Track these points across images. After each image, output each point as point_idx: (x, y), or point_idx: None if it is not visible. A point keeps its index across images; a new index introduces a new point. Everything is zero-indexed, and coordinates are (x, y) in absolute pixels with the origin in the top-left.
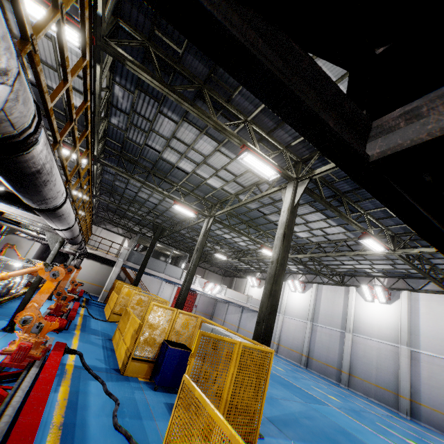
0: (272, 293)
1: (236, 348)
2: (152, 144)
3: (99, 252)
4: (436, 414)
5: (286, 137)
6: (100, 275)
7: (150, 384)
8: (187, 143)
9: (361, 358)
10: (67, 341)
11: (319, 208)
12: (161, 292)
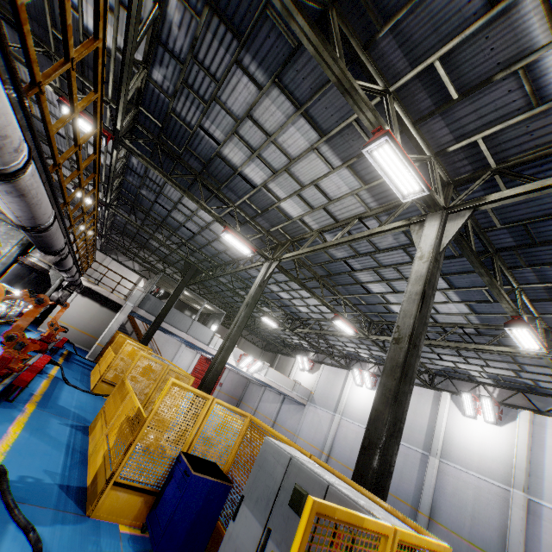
0: (398, 396)
1: (387, 548)
2: (210, 127)
3: (101, 288)
4: None
5: (443, 135)
6: (96, 322)
7: (141, 542)
8: (268, 131)
9: (449, 497)
10: (1, 426)
11: (443, 270)
12: (177, 358)
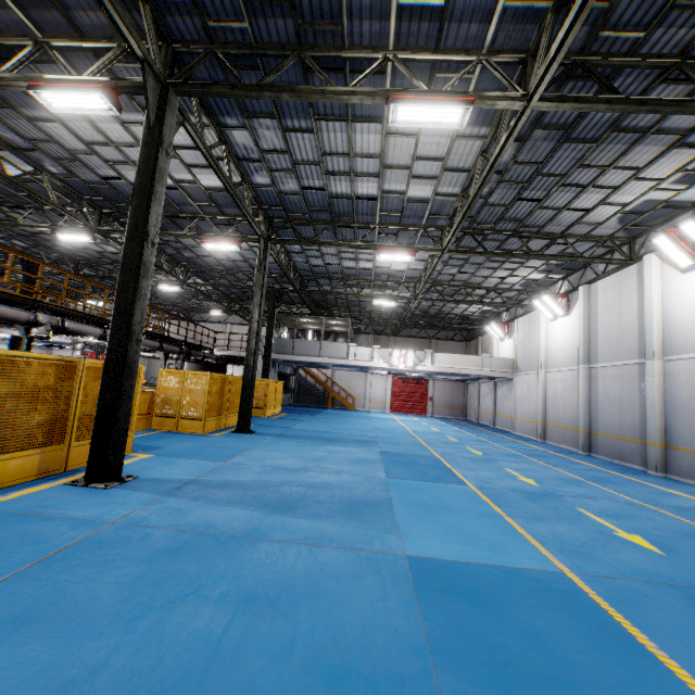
0: (117, 287)
1: None
2: (105, 173)
3: (231, 351)
4: None
5: (98, 20)
6: None
7: None
8: (106, 142)
9: (683, 405)
10: None
11: (340, 113)
12: (369, 389)
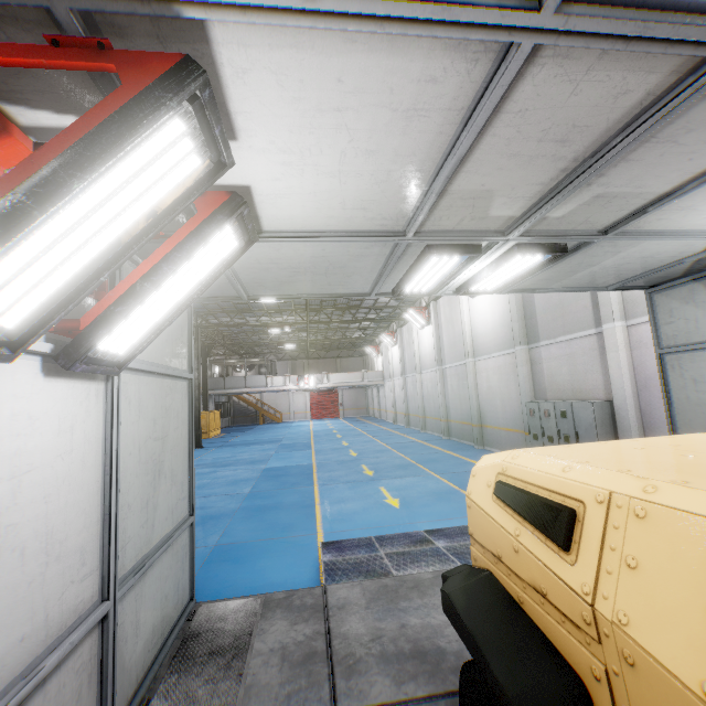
0: None
1: None
2: None
3: None
4: (457, 425)
5: None
6: None
7: None
8: None
9: (426, 396)
10: None
11: None
12: (292, 404)
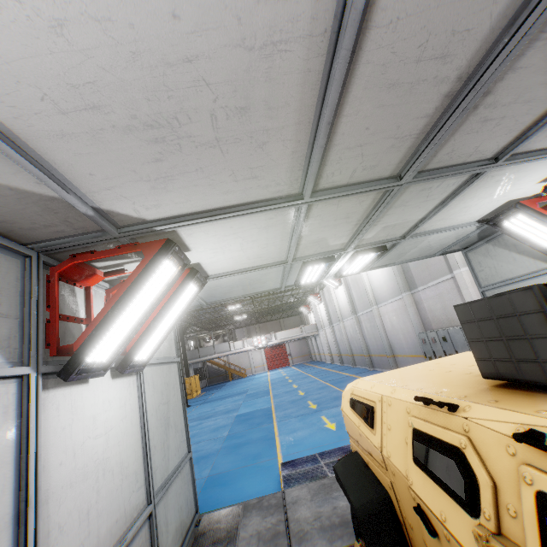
0: None
1: None
2: None
3: None
4: (377, 358)
5: None
6: None
7: None
8: None
9: (350, 338)
10: None
11: None
12: (252, 361)
